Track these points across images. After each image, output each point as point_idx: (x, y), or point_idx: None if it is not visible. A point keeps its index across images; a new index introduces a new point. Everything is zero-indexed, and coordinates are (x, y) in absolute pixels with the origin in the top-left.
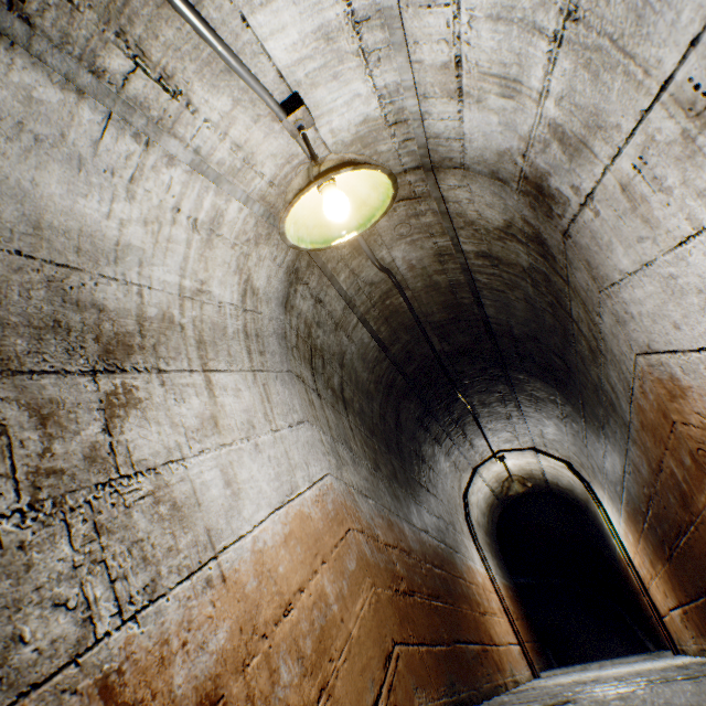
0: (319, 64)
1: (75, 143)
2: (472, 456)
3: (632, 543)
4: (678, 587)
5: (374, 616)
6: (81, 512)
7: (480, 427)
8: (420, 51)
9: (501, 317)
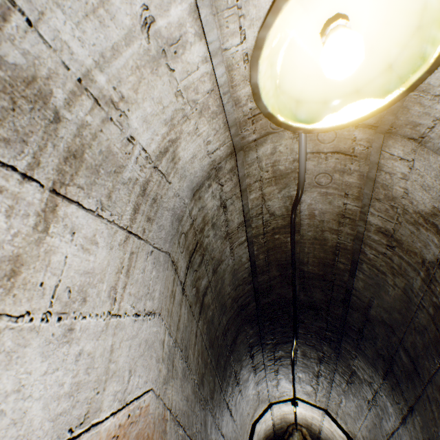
0: None
1: None
2: (274, 392)
3: None
4: None
5: None
6: None
7: (293, 373)
8: None
9: (366, 293)
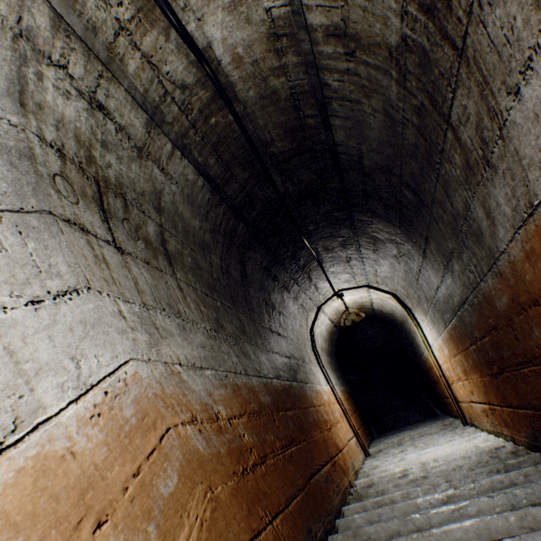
0: None
1: None
2: (317, 297)
3: (446, 355)
4: (495, 394)
5: (208, 538)
6: None
7: (324, 271)
8: None
9: (351, 143)
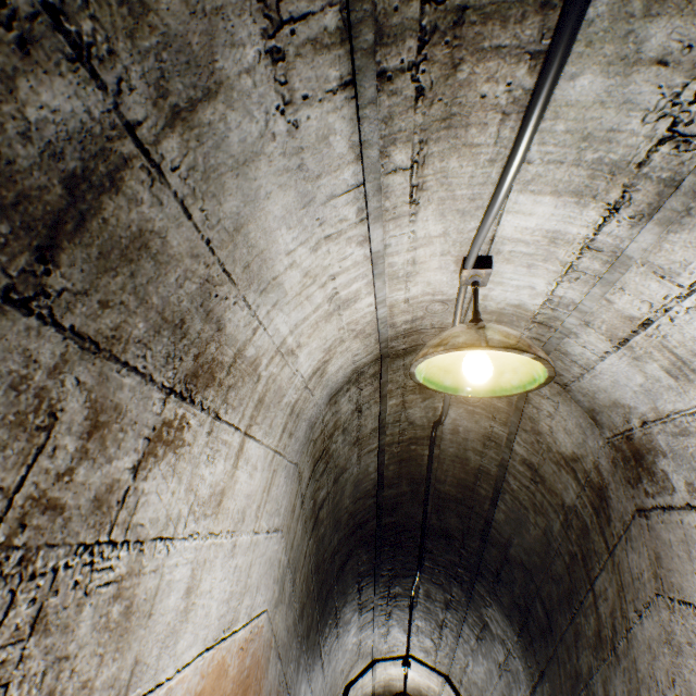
0: (528, 251)
1: (320, 187)
2: (381, 643)
3: None
4: None
5: None
6: (38, 583)
7: (411, 619)
8: (619, 296)
9: (507, 527)
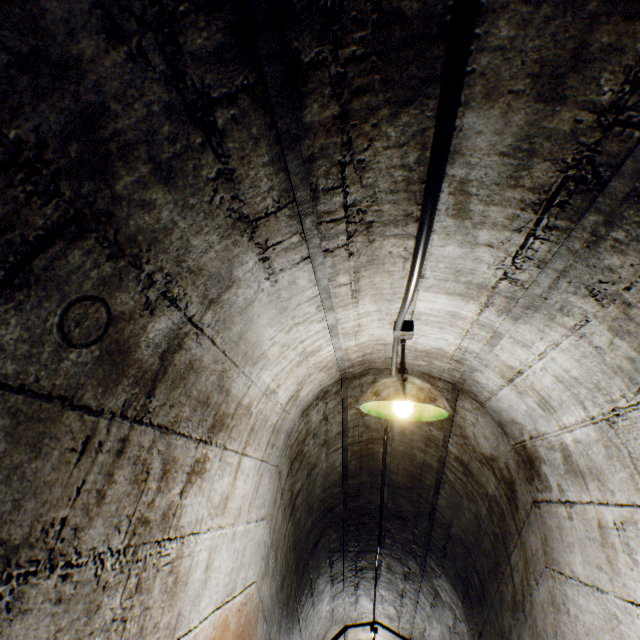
0: (438, 320)
1: (291, 302)
2: (351, 611)
3: None
4: None
5: None
6: (139, 564)
7: (375, 589)
8: (501, 352)
9: (448, 511)
